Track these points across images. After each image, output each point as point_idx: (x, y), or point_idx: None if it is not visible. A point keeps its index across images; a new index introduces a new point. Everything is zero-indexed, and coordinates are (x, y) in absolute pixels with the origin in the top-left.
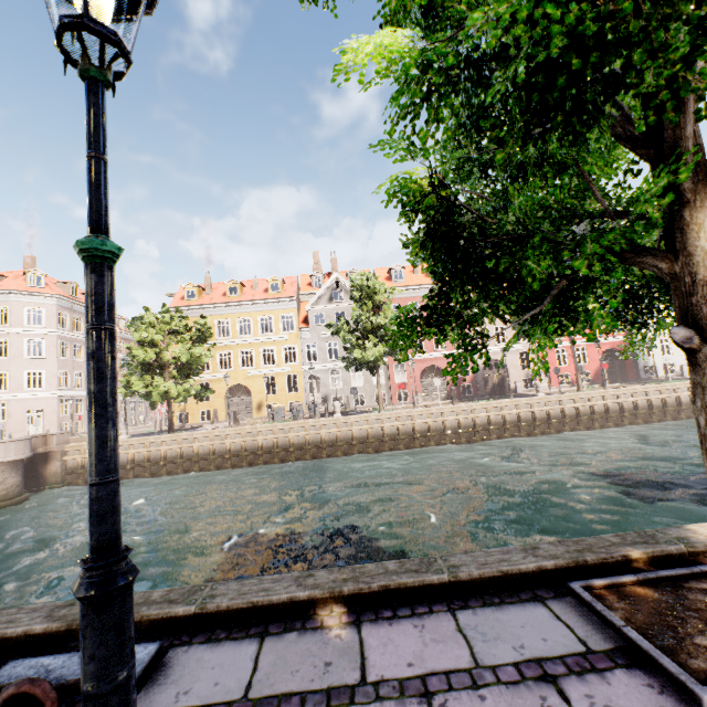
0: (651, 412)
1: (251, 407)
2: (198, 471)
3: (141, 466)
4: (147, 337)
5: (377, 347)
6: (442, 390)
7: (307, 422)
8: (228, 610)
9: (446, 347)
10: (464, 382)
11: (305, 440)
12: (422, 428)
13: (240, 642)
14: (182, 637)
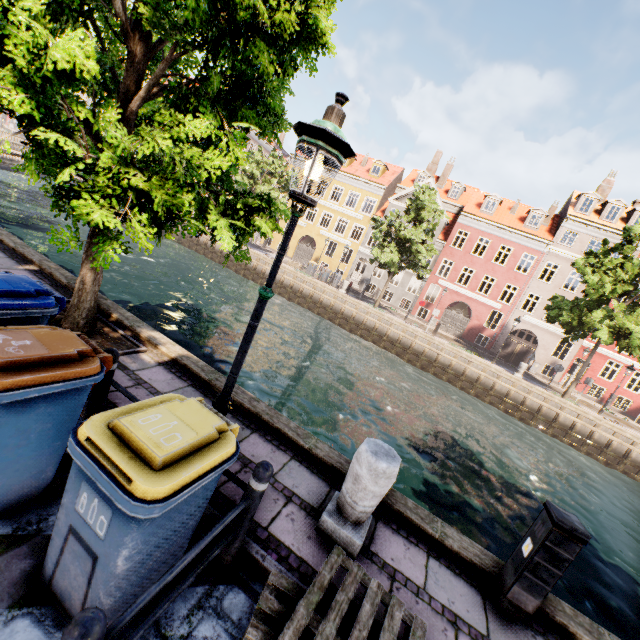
0: (620, 460)
1: (311, 257)
2: (242, 275)
3: (216, 254)
4: (249, 169)
5: (393, 254)
6: (460, 328)
7: (317, 283)
8: (19, 252)
9: (489, 294)
10: (484, 333)
11: (309, 294)
12: (394, 336)
13: (5, 255)
14: (2, 248)
